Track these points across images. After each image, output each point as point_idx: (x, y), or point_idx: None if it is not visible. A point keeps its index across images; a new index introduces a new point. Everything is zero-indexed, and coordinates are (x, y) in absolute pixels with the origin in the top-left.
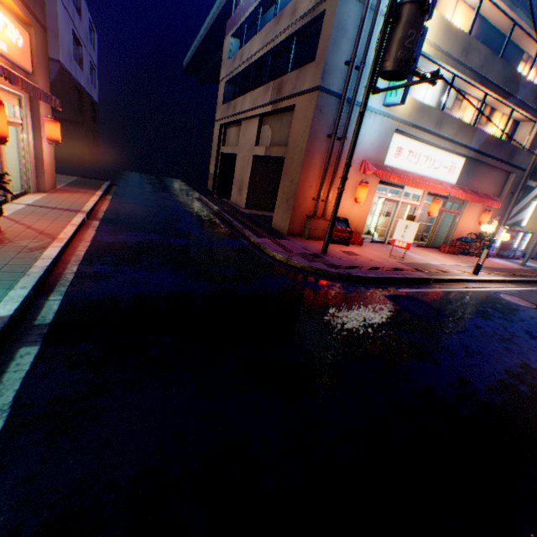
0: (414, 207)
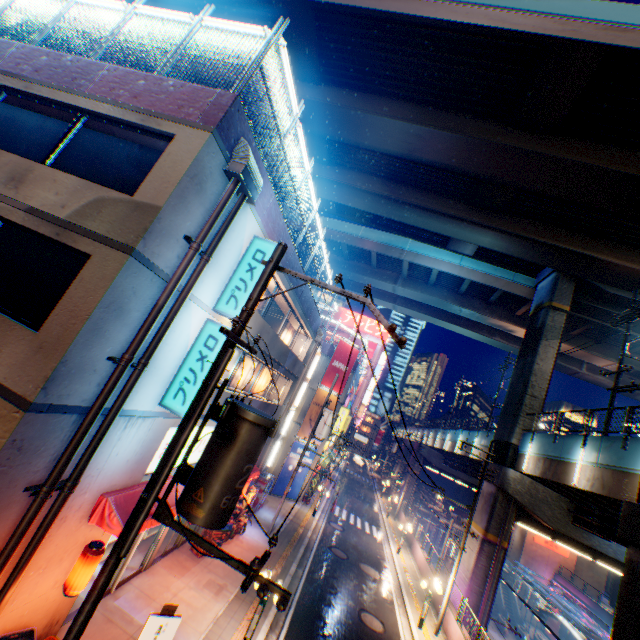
0: None
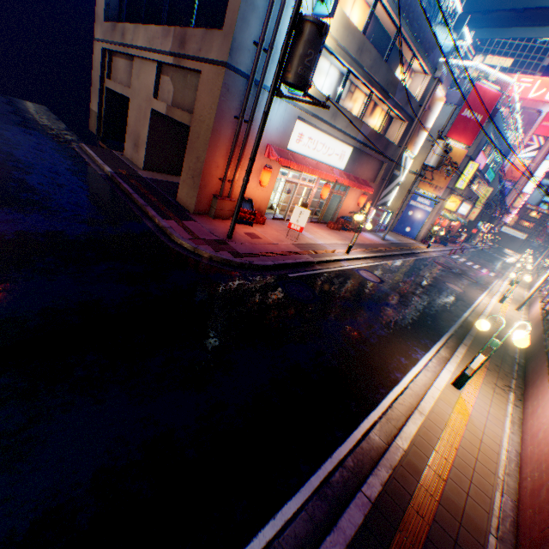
0: (311, 188)
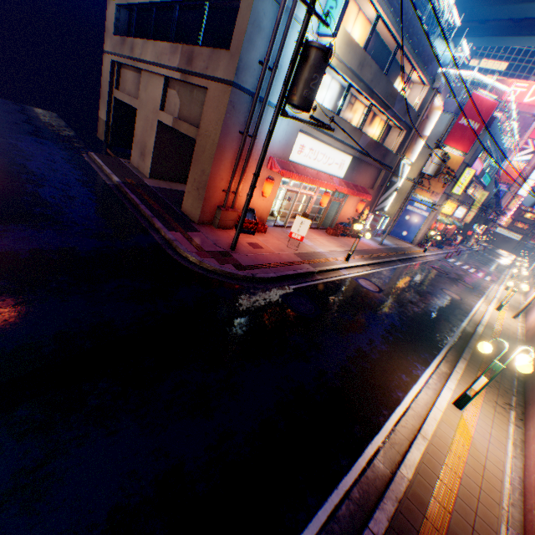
0: (311, 196)
